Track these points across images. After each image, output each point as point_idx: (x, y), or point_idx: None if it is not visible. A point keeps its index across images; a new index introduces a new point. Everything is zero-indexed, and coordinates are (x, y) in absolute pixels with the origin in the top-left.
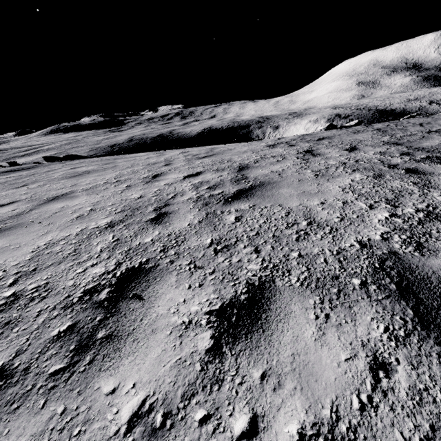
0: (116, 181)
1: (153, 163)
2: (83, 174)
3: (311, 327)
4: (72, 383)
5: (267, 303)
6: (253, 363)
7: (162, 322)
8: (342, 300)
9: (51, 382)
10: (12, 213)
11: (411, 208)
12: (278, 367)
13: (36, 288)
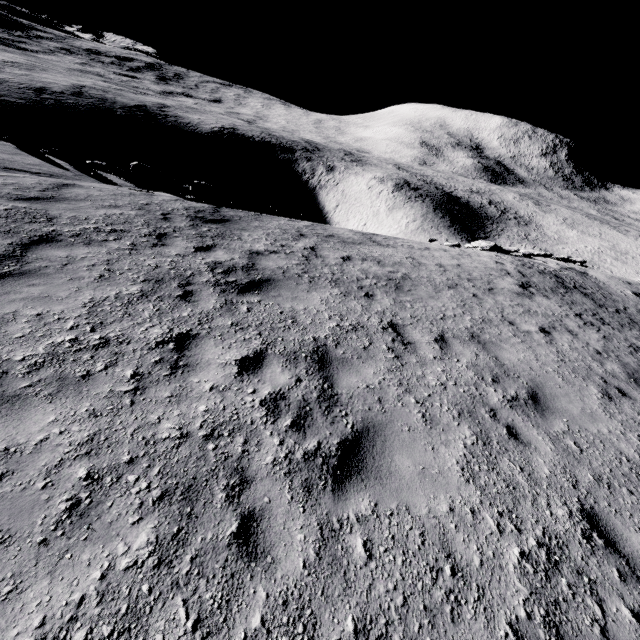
0: (483, 320)
1: (451, 286)
2: (403, 287)
3: None
4: None
5: None
6: None
7: None
8: None
9: None
10: (489, 361)
11: None
12: None
13: None
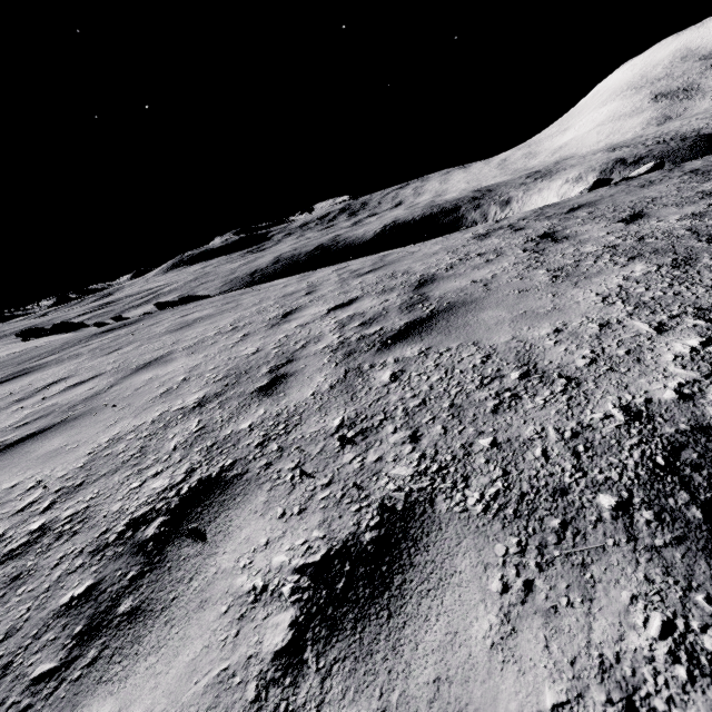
0: (231, 329)
1: (290, 293)
2: (193, 324)
3: (488, 613)
4: (53, 703)
5: (410, 551)
6: (354, 694)
7: (220, 587)
8: (569, 546)
9: (28, 696)
10: (87, 394)
11: None
12: (401, 710)
13: (71, 516)
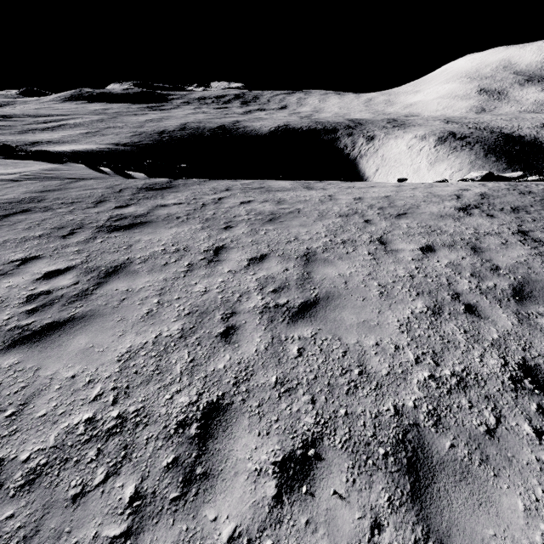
0: (343, 242)
1: (345, 215)
2: (279, 219)
3: None
4: None
5: None
6: None
7: None
8: None
9: None
10: (294, 275)
11: None
12: None
13: (464, 371)
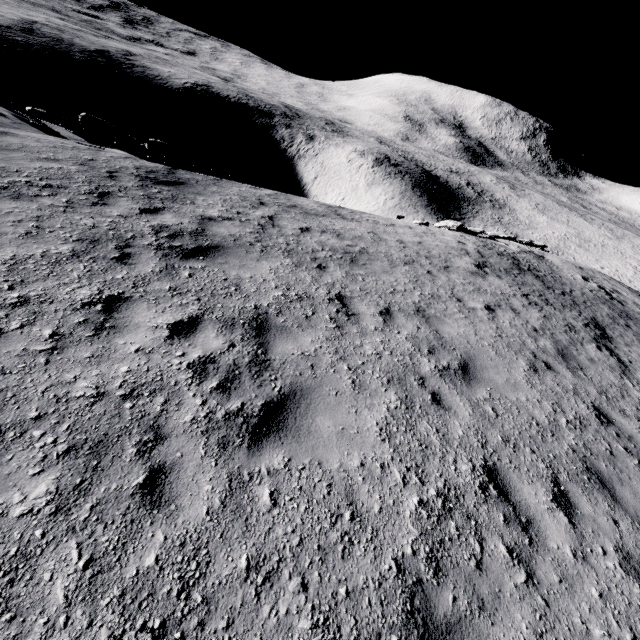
0: (432, 296)
1: (407, 262)
2: (359, 261)
3: None
4: None
5: None
6: None
7: (634, 431)
8: None
9: (637, 449)
10: (429, 334)
11: (634, 381)
12: None
13: (576, 414)
